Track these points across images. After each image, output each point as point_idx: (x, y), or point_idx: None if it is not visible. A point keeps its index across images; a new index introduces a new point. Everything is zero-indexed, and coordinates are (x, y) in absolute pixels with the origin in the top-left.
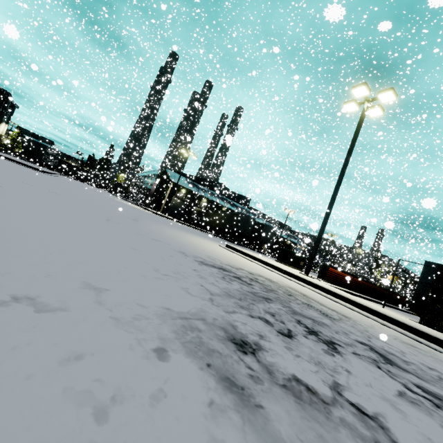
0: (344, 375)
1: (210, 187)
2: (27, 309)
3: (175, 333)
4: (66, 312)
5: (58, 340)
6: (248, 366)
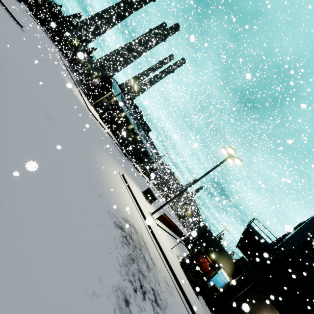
0: (144, 312)
1: (133, 108)
2: (95, 298)
3: (116, 300)
4: (100, 297)
5: (103, 310)
6: (127, 312)
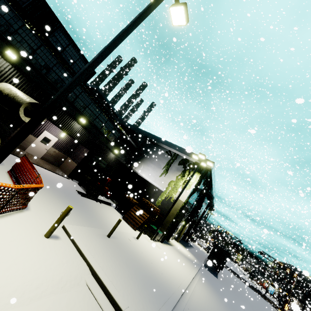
0: None
1: None
2: None
3: None
4: None
5: None
6: None
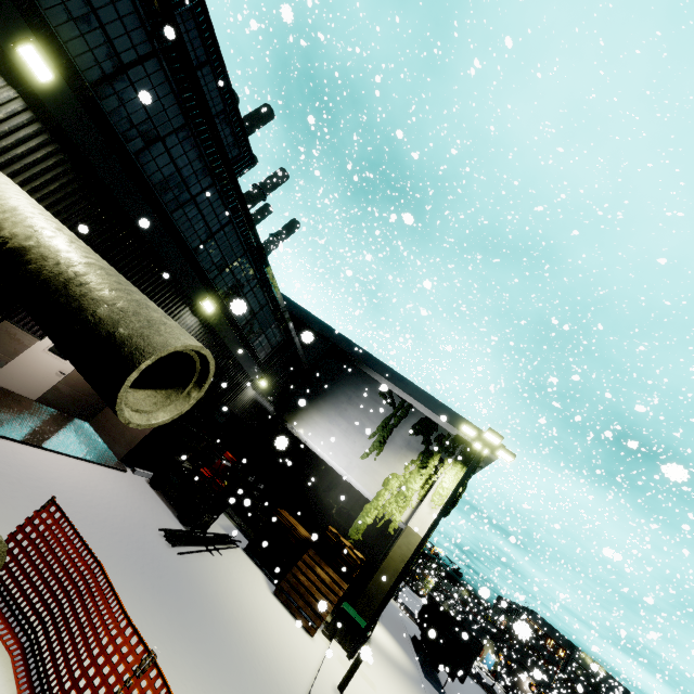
0: None
1: None
2: None
3: None
4: None
5: None
6: None
